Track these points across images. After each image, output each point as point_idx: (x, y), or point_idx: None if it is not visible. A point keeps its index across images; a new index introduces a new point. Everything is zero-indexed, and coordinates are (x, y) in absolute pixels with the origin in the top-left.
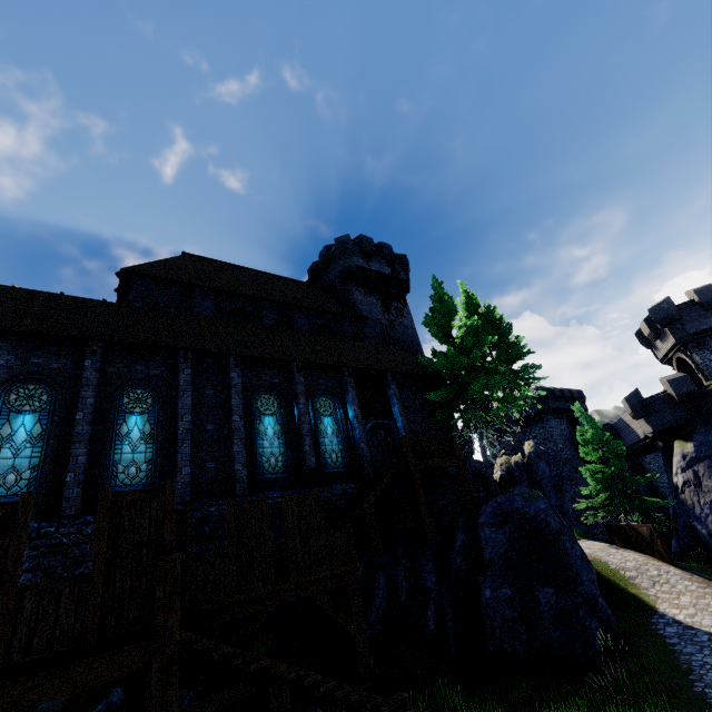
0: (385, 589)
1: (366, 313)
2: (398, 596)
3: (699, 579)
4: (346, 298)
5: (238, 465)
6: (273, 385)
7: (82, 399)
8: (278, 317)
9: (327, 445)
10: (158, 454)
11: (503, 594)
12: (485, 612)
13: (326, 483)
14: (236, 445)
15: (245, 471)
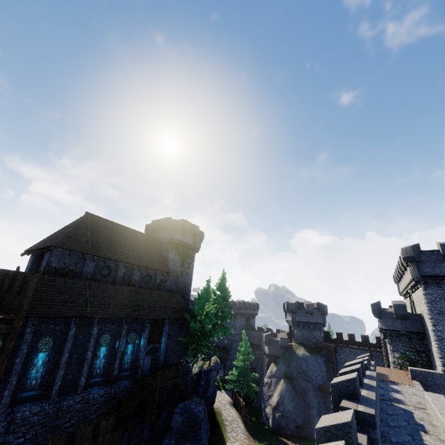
0: (126, 441)
1: (171, 266)
2: (130, 443)
3: (247, 433)
4: (165, 252)
5: (83, 378)
6: (111, 329)
7: (22, 351)
8: (126, 270)
9: (126, 360)
10: (48, 373)
11: (171, 443)
12: None
13: (118, 380)
14: (85, 367)
15: (85, 380)
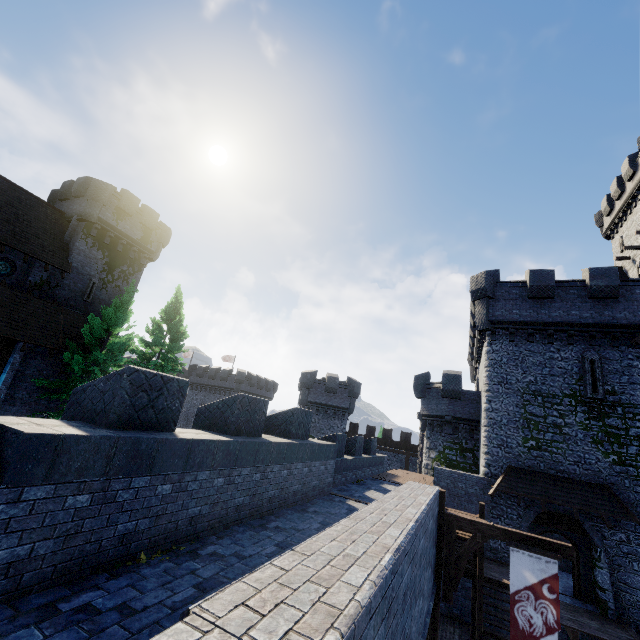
0: None
1: (79, 264)
2: None
3: None
4: (72, 239)
5: None
6: None
7: None
8: None
9: None
10: None
11: None
12: None
13: None
14: None
15: None
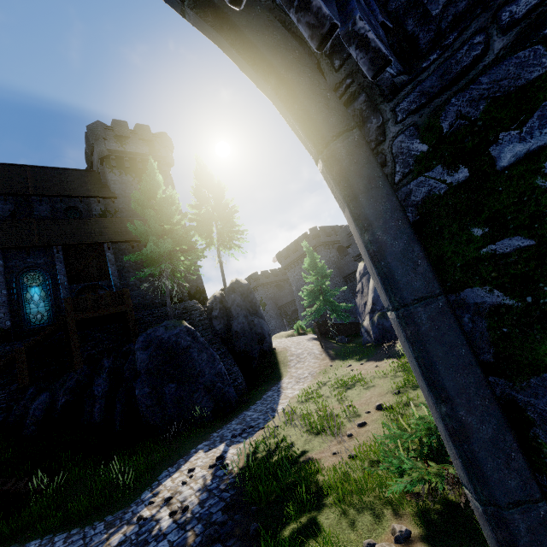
0: (41, 403)
1: (120, 191)
2: (56, 406)
3: (322, 356)
4: (106, 179)
5: None
6: None
7: None
8: (17, 207)
9: (33, 309)
10: None
11: (145, 392)
12: (138, 403)
13: (27, 336)
14: None
15: None
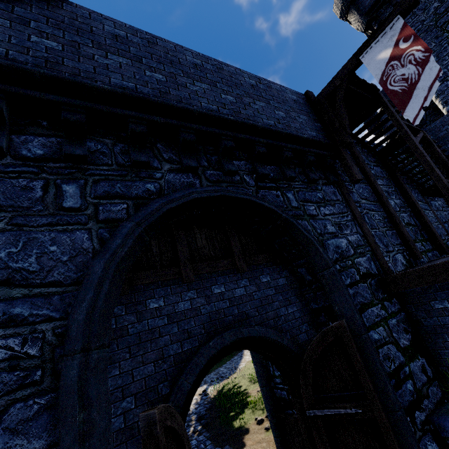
0: None
1: None
2: None
3: None
4: None
5: None
6: None
7: None
8: None
9: None
10: None
11: None
12: None
13: None
14: None
15: None
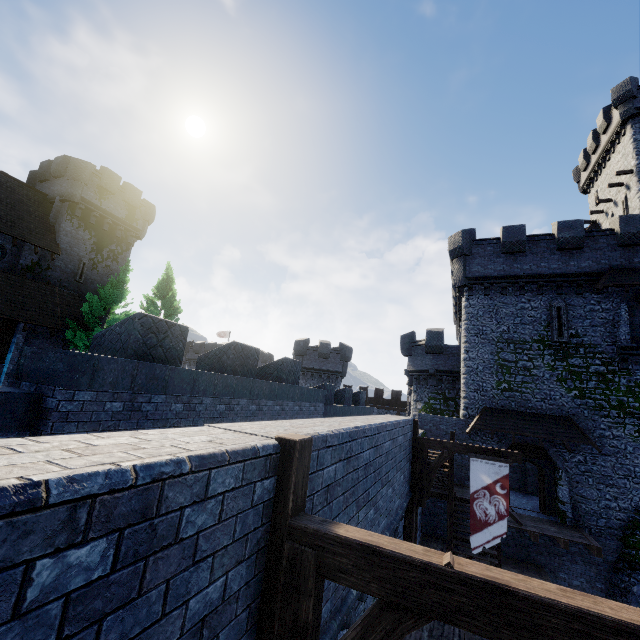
0: None
1: (67, 246)
2: None
3: None
4: (57, 220)
5: None
6: None
7: None
8: None
9: None
10: None
11: None
12: None
13: None
14: None
15: None
